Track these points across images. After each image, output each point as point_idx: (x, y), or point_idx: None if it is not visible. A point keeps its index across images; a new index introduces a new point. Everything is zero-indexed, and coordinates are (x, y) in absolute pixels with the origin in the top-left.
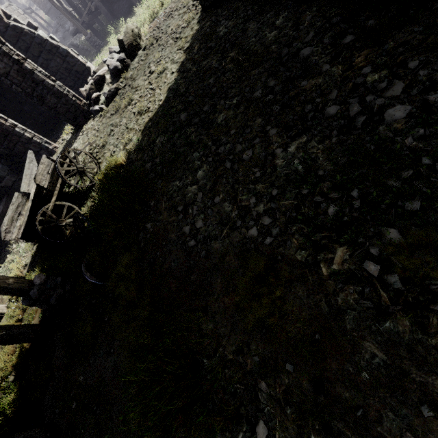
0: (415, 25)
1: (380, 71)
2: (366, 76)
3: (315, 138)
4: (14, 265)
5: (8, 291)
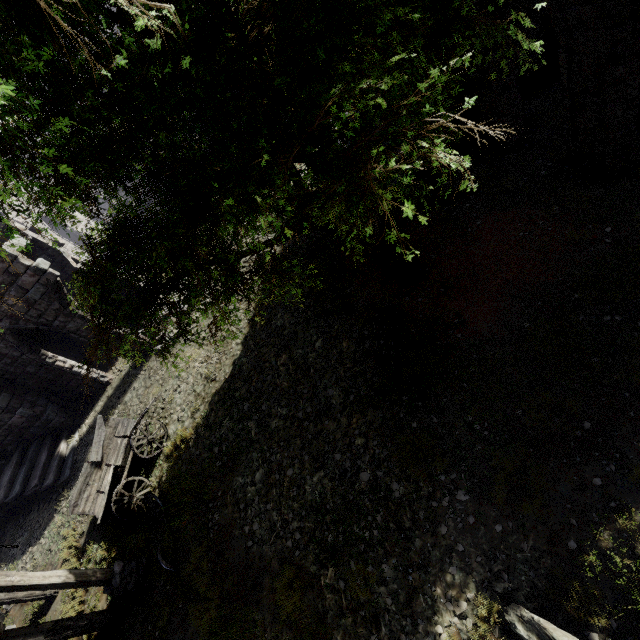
0: (380, 410)
1: (362, 437)
2: (356, 437)
3: (328, 475)
4: (68, 531)
5: (96, 583)
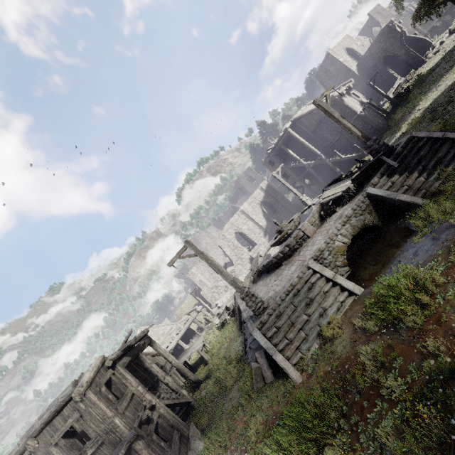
0: None
1: None
2: None
3: None
4: None
5: (389, 99)
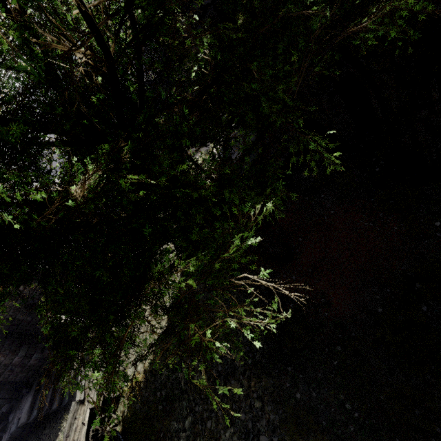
0: (271, 376)
1: (259, 400)
2: (255, 399)
3: (236, 433)
4: None
5: None
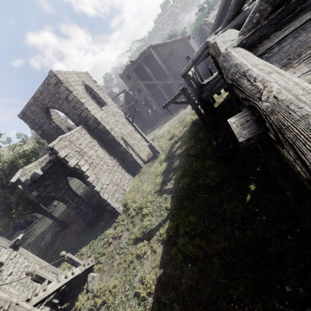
0: None
1: None
2: None
3: None
4: None
5: None
